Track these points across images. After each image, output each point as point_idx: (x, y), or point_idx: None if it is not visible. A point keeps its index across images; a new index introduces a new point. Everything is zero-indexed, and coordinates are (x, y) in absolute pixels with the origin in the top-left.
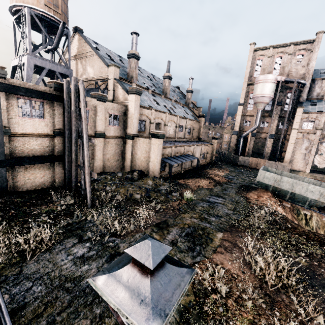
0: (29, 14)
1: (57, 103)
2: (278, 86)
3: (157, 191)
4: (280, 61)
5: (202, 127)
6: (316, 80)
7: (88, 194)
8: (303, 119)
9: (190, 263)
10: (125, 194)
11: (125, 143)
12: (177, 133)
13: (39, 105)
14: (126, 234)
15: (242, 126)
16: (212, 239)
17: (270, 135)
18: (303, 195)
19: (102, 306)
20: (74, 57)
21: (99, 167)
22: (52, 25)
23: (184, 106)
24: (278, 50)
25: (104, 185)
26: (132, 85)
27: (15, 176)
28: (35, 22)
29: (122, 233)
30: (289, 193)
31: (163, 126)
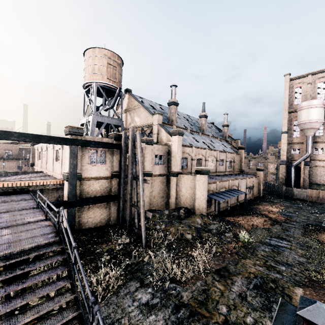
0: (96, 87)
1: (115, 150)
2: None
3: (207, 230)
4: (323, 85)
5: (243, 159)
6: None
7: (143, 233)
8: None
9: None
10: (175, 234)
11: (169, 181)
12: (218, 167)
13: (103, 153)
14: (186, 281)
15: (290, 154)
16: (290, 297)
17: None
18: None
19: None
20: (124, 111)
21: (146, 204)
22: (110, 90)
23: (221, 140)
24: (318, 75)
25: (154, 223)
26: (172, 127)
27: (81, 215)
28: (98, 91)
29: (182, 279)
30: None
31: (204, 161)
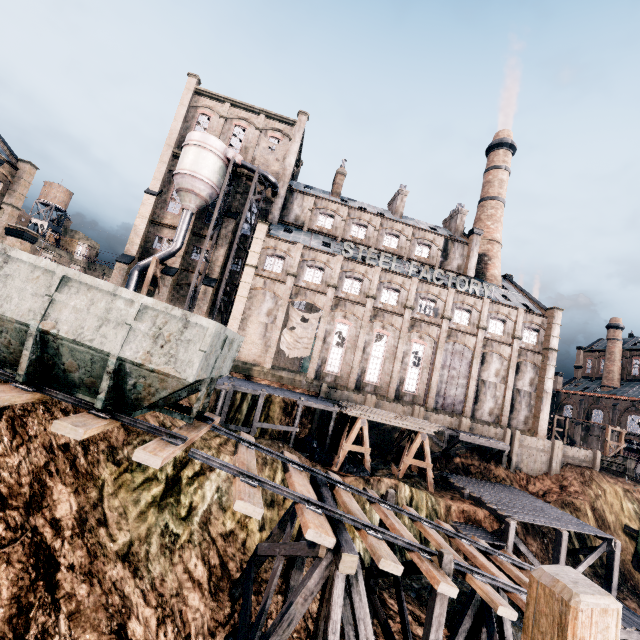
0: None
1: None
2: (235, 180)
3: None
4: (243, 135)
5: None
6: (295, 193)
7: None
8: (268, 250)
9: None
10: None
11: None
12: None
13: None
14: None
15: (151, 248)
16: None
17: (209, 279)
18: (89, 345)
19: None
20: None
21: None
22: None
23: None
24: (240, 112)
25: None
26: None
27: None
28: None
29: None
30: (32, 335)
31: None
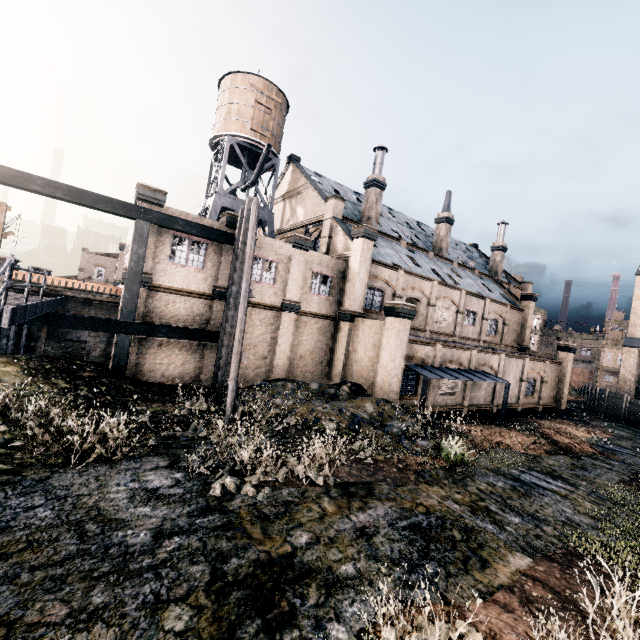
0: (229, 143)
1: (226, 247)
2: None
3: (379, 426)
4: None
5: (529, 323)
6: None
7: (229, 394)
8: None
9: (387, 594)
10: (304, 416)
11: (337, 331)
12: (461, 327)
13: (201, 248)
14: (262, 481)
15: None
16: (488, 563)
17: None
18: None
19: (114, 594)
20: (282, 197)
21: (280, 367)
22: (258, 155)
23: (483, 277)
24: None
25: (274, 394)
26: None
27: (144, 354)
28: (237, 156)
29: (255, 475)
30: None
31: (425, 306)
